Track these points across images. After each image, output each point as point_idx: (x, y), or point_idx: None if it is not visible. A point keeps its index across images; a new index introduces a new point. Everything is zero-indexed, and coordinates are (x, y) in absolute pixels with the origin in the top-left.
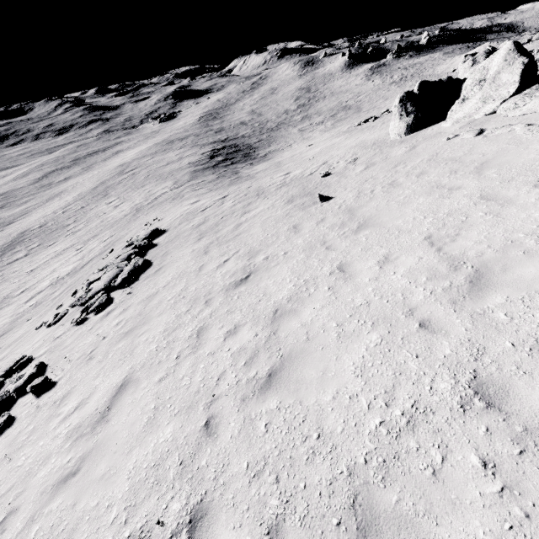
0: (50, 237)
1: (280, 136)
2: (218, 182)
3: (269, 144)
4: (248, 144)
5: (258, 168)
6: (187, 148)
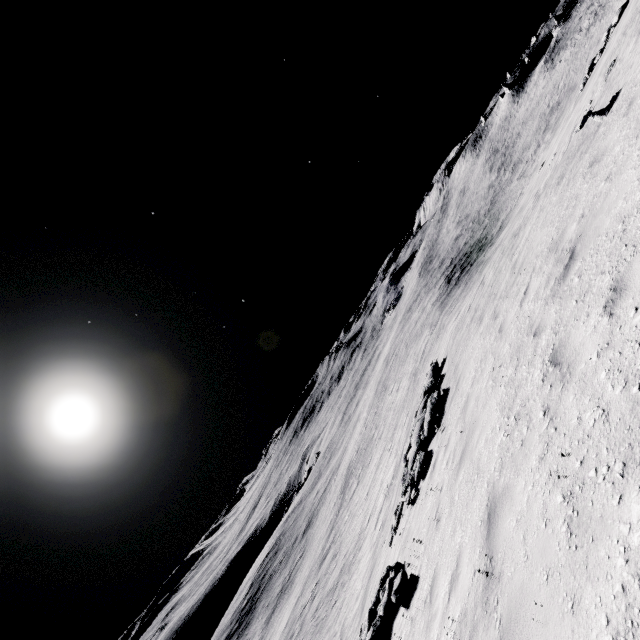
0: (365, 455)
1: (502, 203)
2: (468, 285)
3: (496, 219)
4: (475, 241)
5: (500, 237)
6: (423, 299)
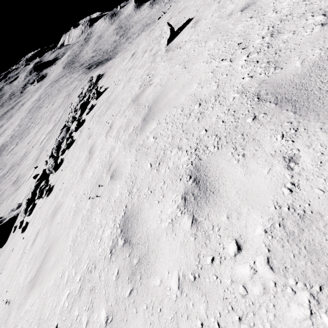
0: (23, 134)
1: (119, 49)
2: (104, 65)
3: (116, 53)
4: (104, 59)
5: None
6: (70, 75)
